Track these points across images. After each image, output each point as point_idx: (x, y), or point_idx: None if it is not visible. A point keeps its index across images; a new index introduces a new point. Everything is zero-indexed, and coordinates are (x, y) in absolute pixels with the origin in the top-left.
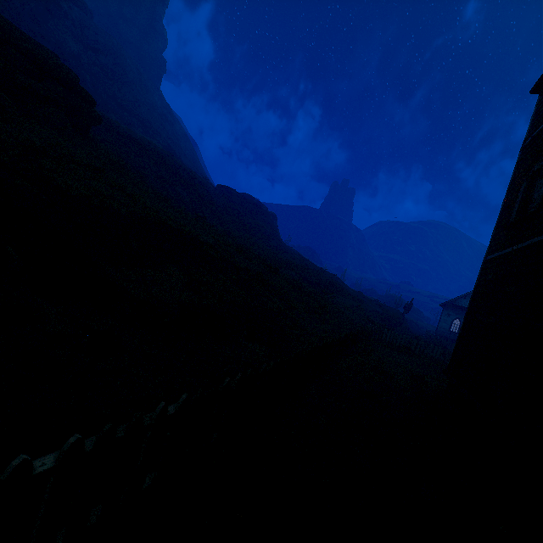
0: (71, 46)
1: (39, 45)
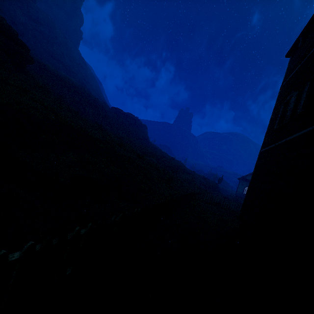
0: (20, 17)
1: None
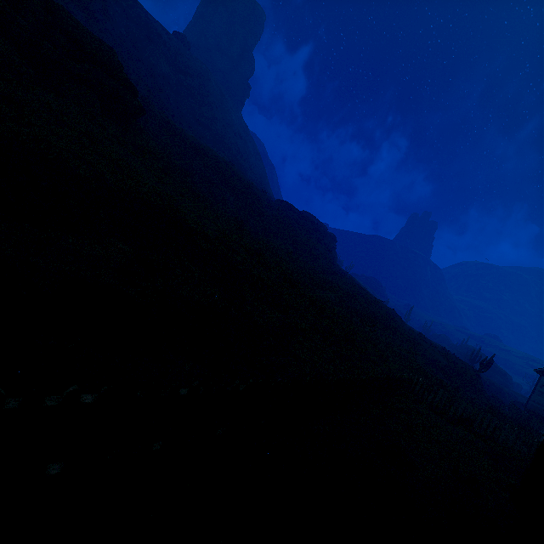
0: (163, 68)
1: (94, 37)
